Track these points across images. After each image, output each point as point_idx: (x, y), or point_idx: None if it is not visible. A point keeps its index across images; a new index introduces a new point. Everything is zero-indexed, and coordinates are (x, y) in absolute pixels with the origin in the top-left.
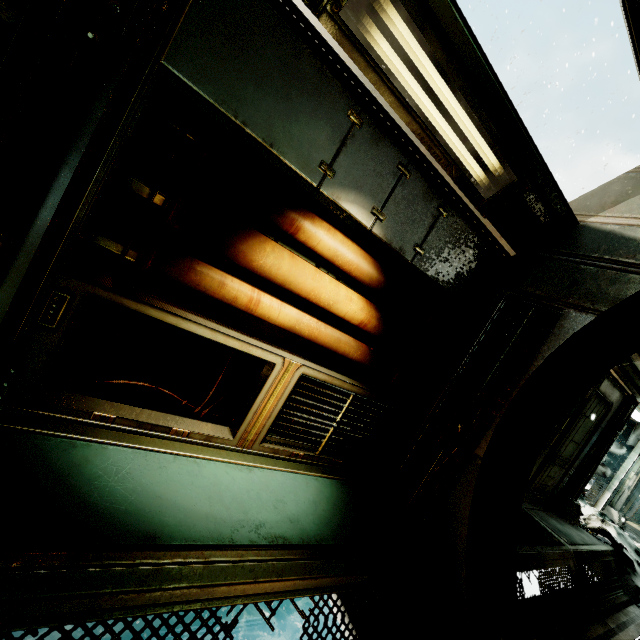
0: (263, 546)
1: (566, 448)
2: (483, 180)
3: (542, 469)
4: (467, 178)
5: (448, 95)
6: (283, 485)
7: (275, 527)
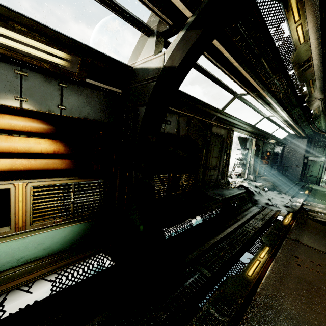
0: (19, 265)
1: (212, 161)
2: (66, 64)
3: (205, 174)
4: (57, 66)
5: (2, 30)
6: (46, 237)
7: (32, 255)
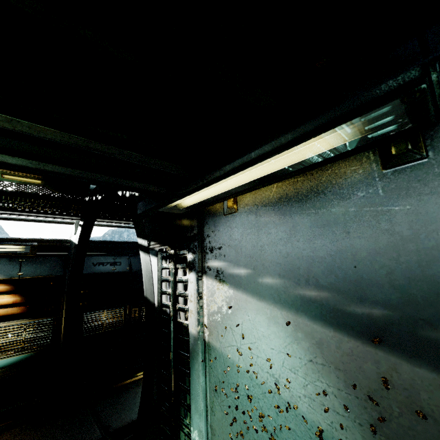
0: None
1: None
2: (22, 250)
3: None
4: (17, 252)
5: None
6: None
7: None
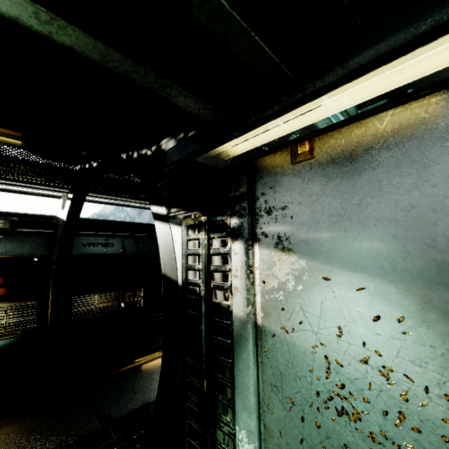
0: None
1: None
2: None
3: None
4: None
5: None
6: None
7: None
